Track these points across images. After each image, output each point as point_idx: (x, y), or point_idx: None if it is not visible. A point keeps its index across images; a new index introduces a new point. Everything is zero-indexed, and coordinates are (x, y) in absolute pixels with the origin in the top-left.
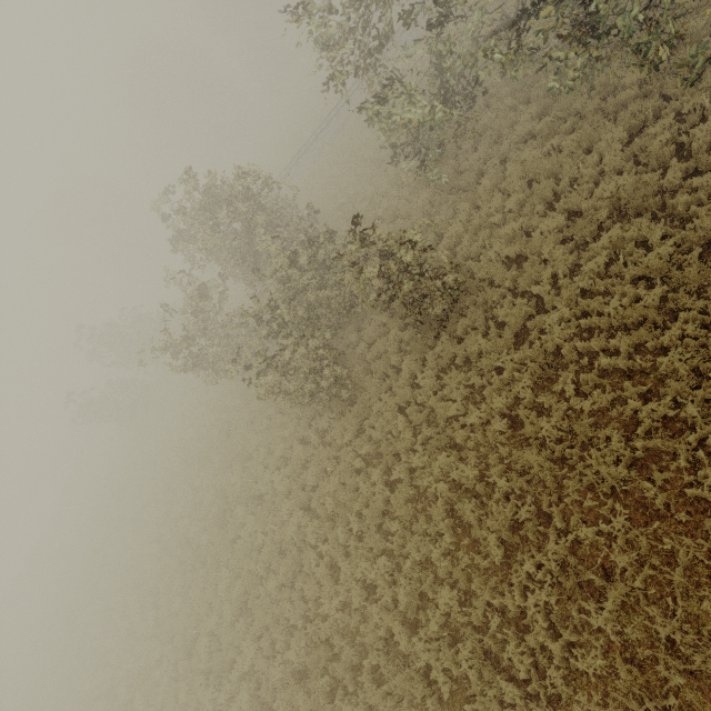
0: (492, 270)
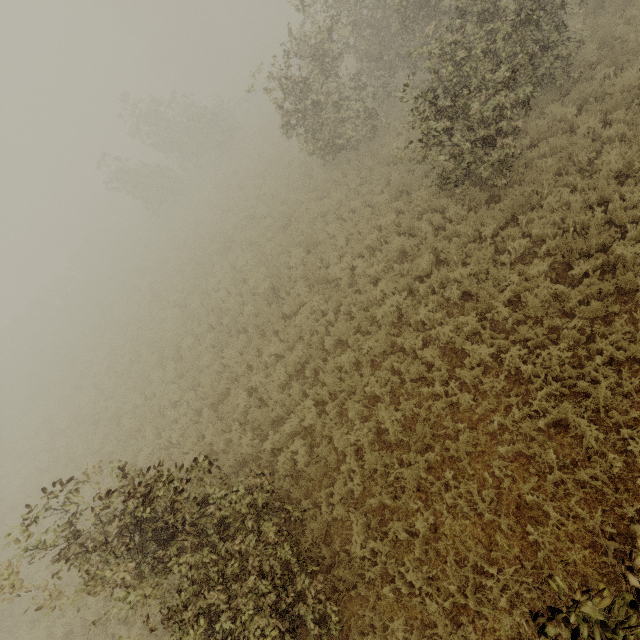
0: None
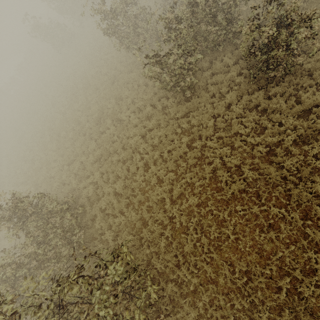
0: (317, 67)
